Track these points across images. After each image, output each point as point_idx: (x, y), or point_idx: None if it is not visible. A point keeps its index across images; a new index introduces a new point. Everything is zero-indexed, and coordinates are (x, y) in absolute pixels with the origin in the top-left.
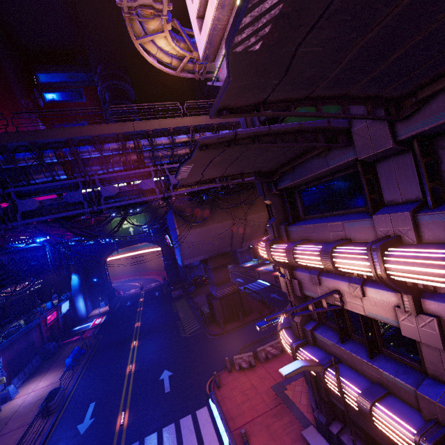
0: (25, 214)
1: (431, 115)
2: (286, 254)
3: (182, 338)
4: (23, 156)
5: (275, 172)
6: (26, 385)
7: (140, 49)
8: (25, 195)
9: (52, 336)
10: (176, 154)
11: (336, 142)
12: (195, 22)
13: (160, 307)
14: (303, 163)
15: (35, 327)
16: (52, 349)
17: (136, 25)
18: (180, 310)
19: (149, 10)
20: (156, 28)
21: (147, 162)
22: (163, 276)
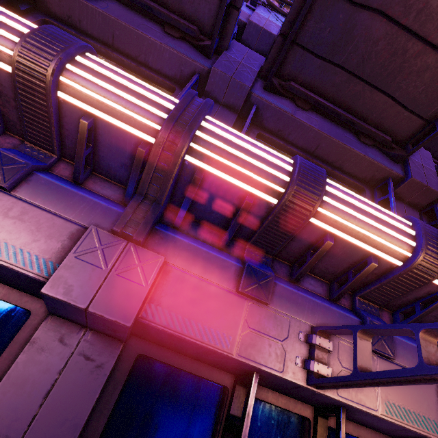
0: None
1: (280, 102)
2: None
3: None
4: None
5: None
6: None
7: None
8: None
9: None
10: None
11: (205, 40)
12: None
13: None
14: (128, 10)
15: None
16: None
17: None
18: None
19: None
20: None
21: None
22: None
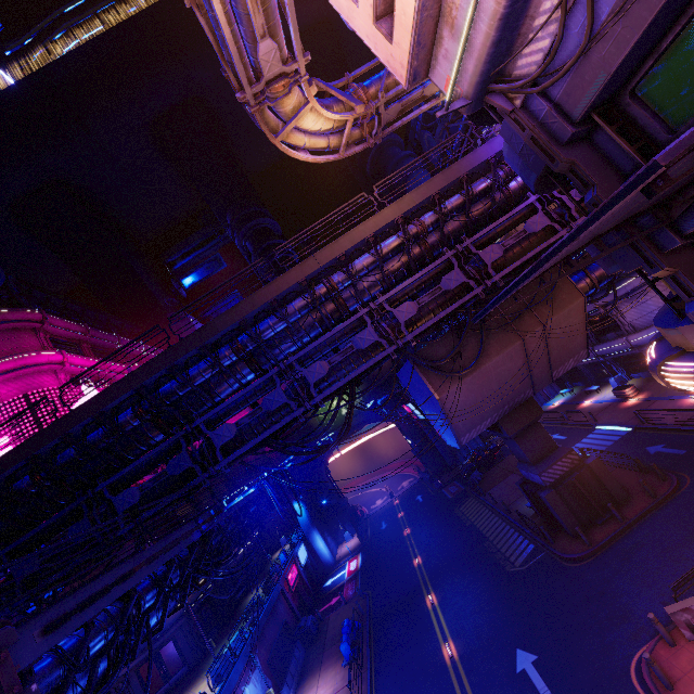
0: (224, 448)
1: None
2: None
3: (513, 577)
4: (197, 369)
5: (673, 199)
6: None
7: (284, 147)
8: (216, 422)
9: (302, 604)
10: (388, 274)
11: None
12: (372, 34)
13: (439, 522)
14: None
15: (278, 598)
16: (312, 627)
17: (269, 117)
18: (476, 520)
19: (280, 84)
20: (296, 104)
21: (350, 305)
22: (415, 466)
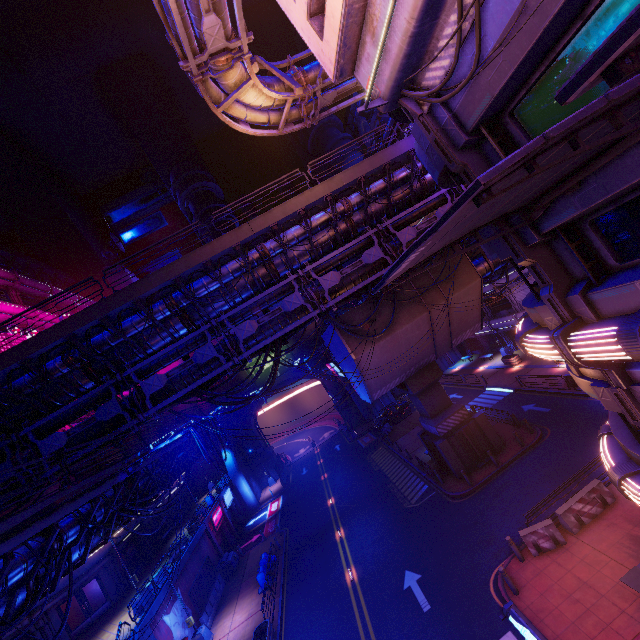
0: (154, 397)
1: None
2: (622, 346)
3: (409, 512)
4: (130, 322)
5: (533, 204)
6: (218, 622)
7: (226, 118)
8: (147, 372)
9: (225, 542)
10: (316, 245)
11: None
12: (306, 28)
13: (352, 468)
14: (608, 164)
15: (203, 536)
16: (232, 561)
17: (212, 88)
18: (383, 466)
19: (223, 58)
20: (238, 79)
21: (281, 271)
22: (336, 419)
